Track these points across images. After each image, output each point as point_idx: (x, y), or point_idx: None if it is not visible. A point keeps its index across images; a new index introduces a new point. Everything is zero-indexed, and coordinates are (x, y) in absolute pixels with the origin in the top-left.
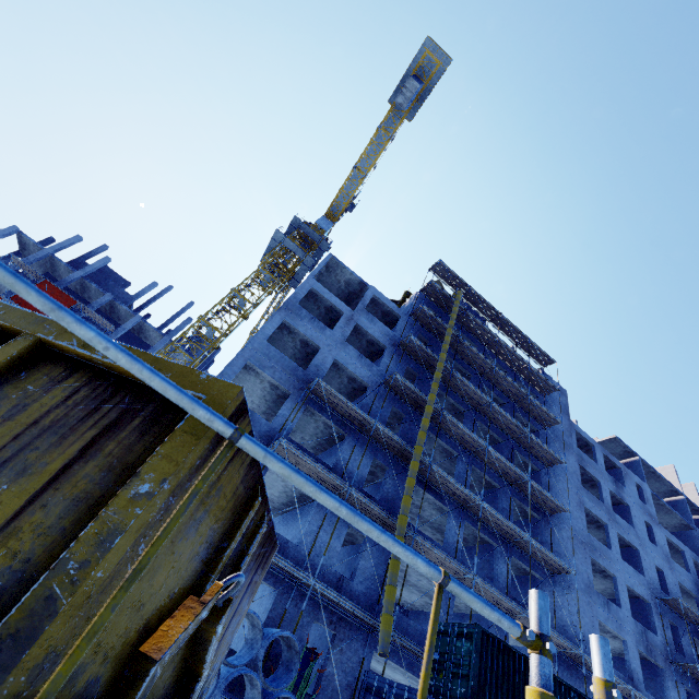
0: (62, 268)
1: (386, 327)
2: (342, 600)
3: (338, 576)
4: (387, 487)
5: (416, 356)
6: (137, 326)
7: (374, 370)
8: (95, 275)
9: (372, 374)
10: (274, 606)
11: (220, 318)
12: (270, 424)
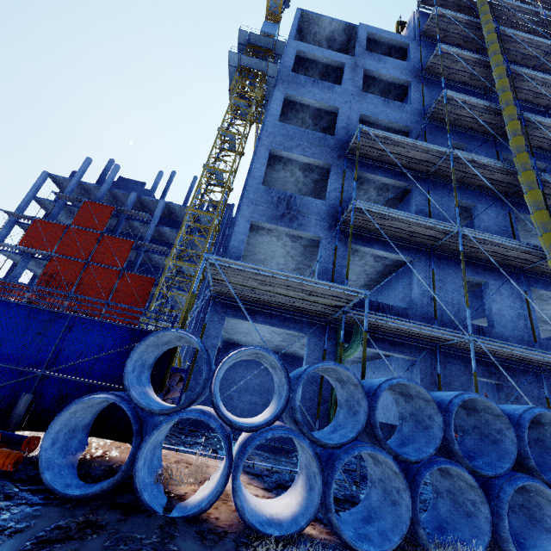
0: (92, 189)
1: (398, 61)
2: (513, 348)
3: (474, 327)
4: (483, 224)
5: (451, 75)
6: (165, 210)
7: (408, 111)
8: (117, 186)
9: (408, 114)
10: (422, 375)
11: (220, 160)
12: (325, 202)
